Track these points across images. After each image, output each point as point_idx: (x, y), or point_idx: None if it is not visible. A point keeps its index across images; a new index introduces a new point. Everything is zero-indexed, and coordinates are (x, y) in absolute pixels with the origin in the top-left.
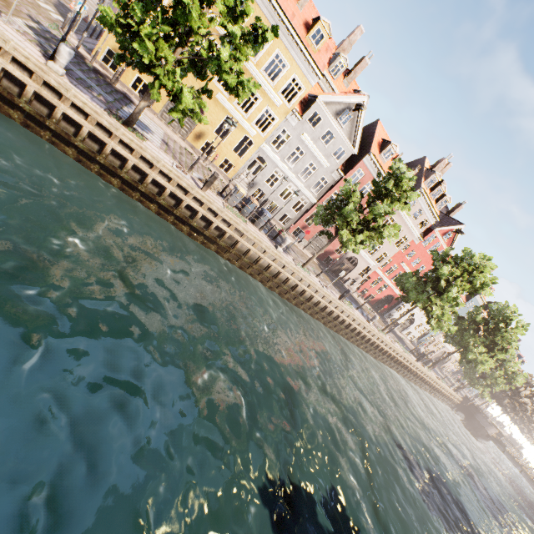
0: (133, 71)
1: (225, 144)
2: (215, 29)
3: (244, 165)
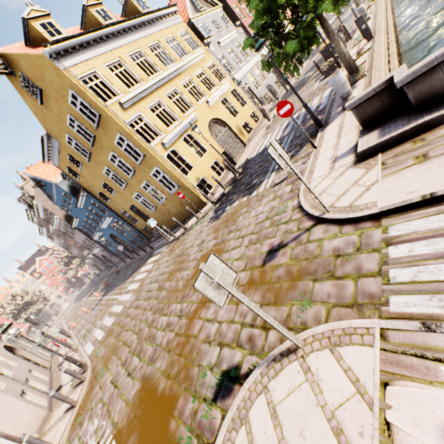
0: (208, 171)
1: (240, 112)
2: (160, 87)
3: (251, 103)
